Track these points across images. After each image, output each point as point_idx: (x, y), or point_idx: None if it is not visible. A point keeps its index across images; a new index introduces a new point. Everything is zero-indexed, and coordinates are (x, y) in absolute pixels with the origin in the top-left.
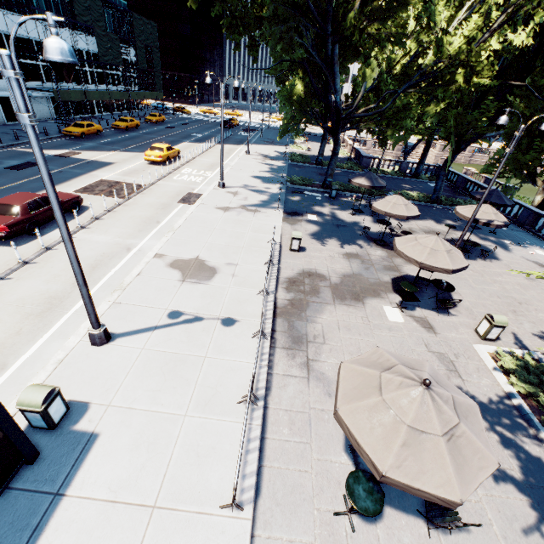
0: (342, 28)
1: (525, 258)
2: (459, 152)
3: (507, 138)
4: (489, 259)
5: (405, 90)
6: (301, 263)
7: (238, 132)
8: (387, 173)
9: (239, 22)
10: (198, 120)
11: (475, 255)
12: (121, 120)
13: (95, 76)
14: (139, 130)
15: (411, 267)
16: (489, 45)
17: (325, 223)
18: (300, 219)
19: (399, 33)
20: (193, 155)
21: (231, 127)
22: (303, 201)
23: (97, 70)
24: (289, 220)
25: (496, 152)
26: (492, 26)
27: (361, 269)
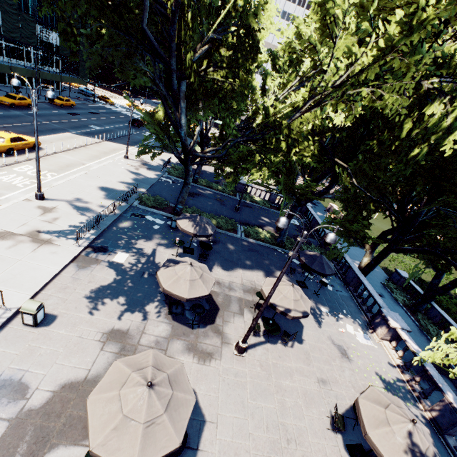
0: (183, 67)
1: (332, 340)
2: (301, 205)
3: (344, 201)
4: (291, 342)
5: (244, 142)
6: (16, 353)
7: (145, 131)
8: (256, 201)
9: (75, 31)
10: (115, 112)
11: (280, 334)
12: (9, 96)
13: (3, 49)
14: (30, 110)
15: (185, 360)
16: (308, 123)
17: (130, 268)
18: (100, 260)
19: (243, 87)
20: (54, 150)
21: (141, 125)
22: (133, 229)
23: (7, 44)
24: (83, 260)
25: (334, 212)
26: (302, 107)
27: (107, 366)
